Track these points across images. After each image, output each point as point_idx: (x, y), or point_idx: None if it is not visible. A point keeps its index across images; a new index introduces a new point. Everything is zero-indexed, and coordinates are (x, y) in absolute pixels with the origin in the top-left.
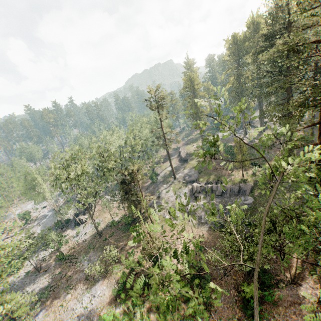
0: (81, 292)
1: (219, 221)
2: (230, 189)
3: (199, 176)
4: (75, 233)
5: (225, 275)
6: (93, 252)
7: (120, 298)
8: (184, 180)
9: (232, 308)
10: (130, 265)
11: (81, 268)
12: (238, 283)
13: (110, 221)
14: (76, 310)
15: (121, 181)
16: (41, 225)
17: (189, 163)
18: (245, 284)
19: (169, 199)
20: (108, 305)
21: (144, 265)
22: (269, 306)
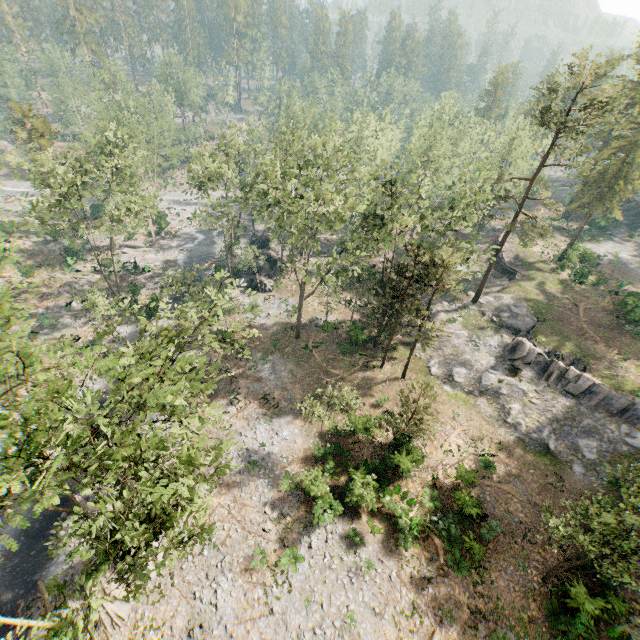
0: (255, 415)
1: (548, 441)
2: (605, 396)
3: (538, 329)
4: (247, 303)
5: (525, 538)
6: (280, 358)
7: (323, 464)
8: (497, 317)
9: (524, 597)
10: (356, 424)
11: (255, 373)
12: (549, 566)
13: (324, 321)
14: (245, 439)
15: (398, 267)
16: (185, 253)
17: (520, 285)
18: (581, 588)
19: (449, 339)
20: (300, 463)
21: (374, 434)
22: (597, 636)
